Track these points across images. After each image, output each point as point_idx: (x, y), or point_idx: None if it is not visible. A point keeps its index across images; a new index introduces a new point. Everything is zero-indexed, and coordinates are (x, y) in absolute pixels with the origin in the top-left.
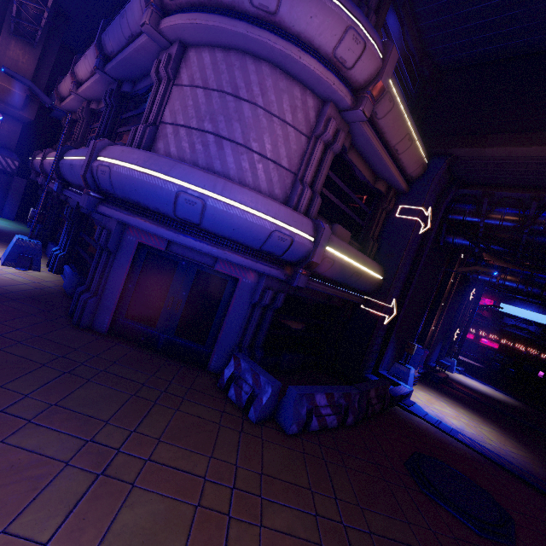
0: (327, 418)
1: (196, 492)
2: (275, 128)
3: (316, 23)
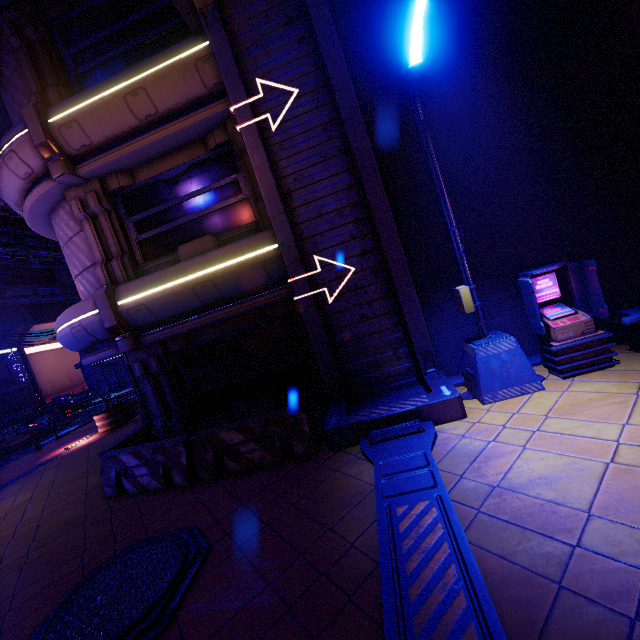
0: (139, 479)
1: (5, 529)
2: (72, 249)
3: (8, 184)
